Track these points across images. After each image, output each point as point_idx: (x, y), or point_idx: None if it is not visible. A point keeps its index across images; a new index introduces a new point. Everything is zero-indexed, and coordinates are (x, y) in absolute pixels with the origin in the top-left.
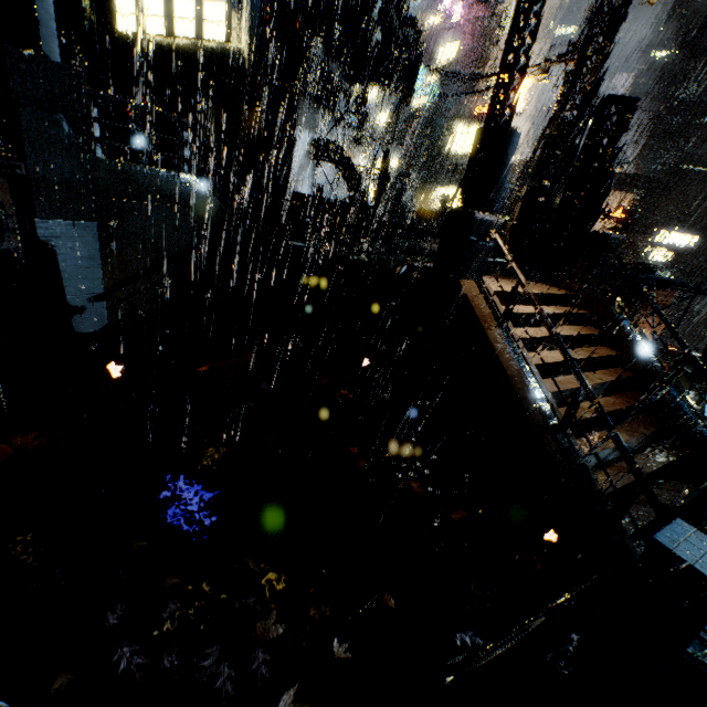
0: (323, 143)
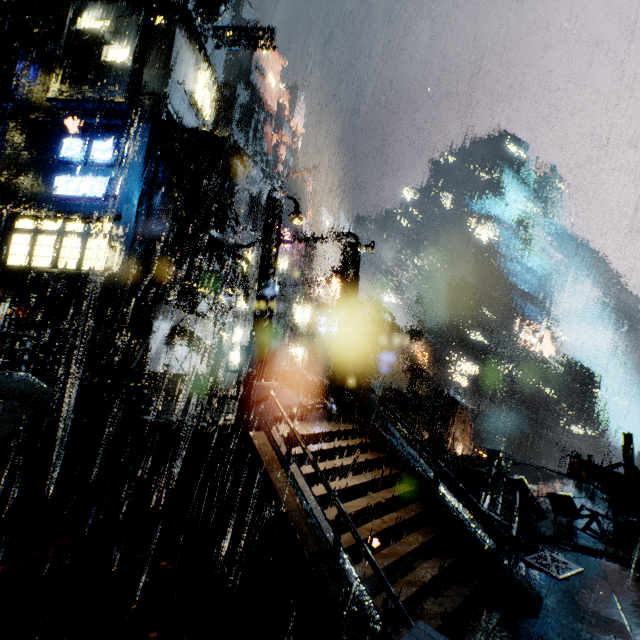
0: (179, 330)
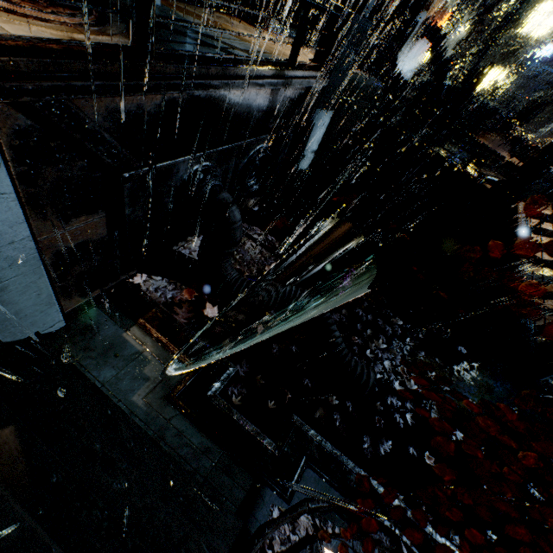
0: (432, 25)
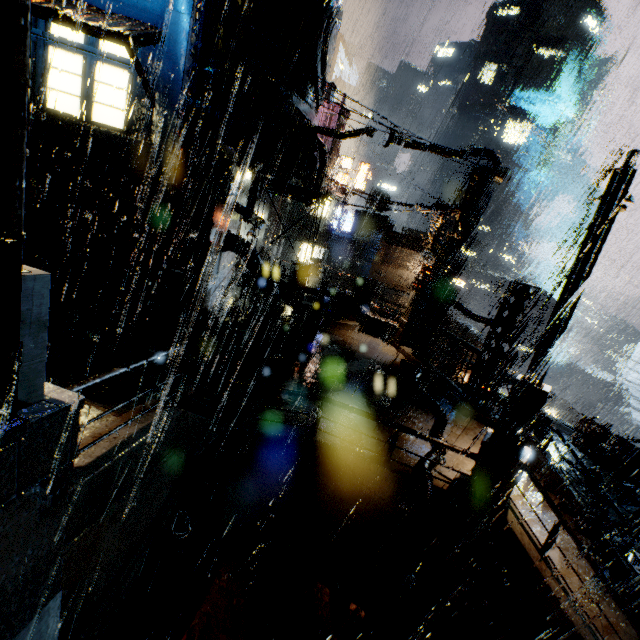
0: (231, 238)
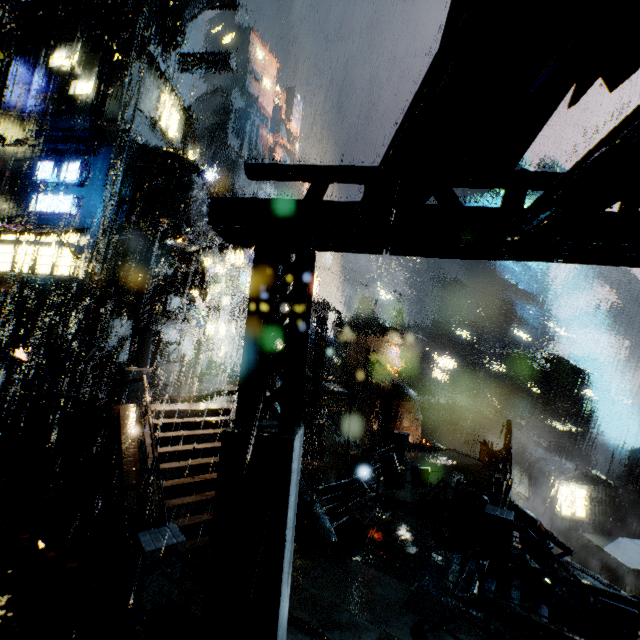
0: None
